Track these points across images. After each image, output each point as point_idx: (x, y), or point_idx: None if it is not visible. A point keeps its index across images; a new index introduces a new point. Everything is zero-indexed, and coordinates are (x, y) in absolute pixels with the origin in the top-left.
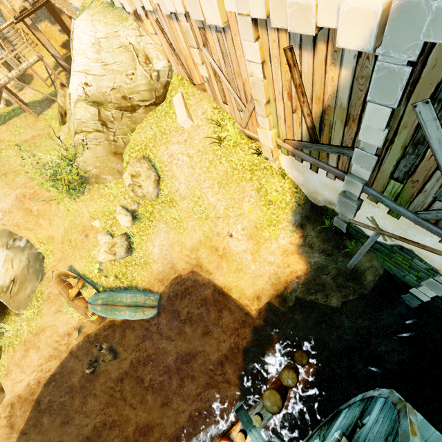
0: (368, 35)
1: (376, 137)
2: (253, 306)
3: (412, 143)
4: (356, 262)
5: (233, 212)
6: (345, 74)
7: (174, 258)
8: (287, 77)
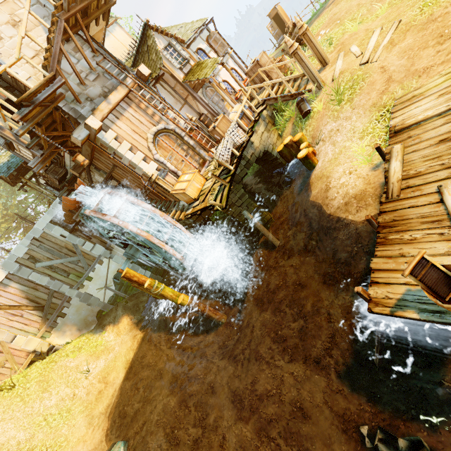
0: (3, 272)
1: (45, 279)
2: (138, 336)
3: (51, 269)
4: (123, 294)
5: (73, 375)
6: (15, 285)
7: (87, 449)
8: (3, 313)
